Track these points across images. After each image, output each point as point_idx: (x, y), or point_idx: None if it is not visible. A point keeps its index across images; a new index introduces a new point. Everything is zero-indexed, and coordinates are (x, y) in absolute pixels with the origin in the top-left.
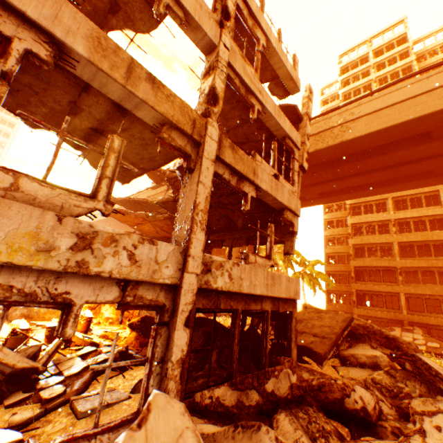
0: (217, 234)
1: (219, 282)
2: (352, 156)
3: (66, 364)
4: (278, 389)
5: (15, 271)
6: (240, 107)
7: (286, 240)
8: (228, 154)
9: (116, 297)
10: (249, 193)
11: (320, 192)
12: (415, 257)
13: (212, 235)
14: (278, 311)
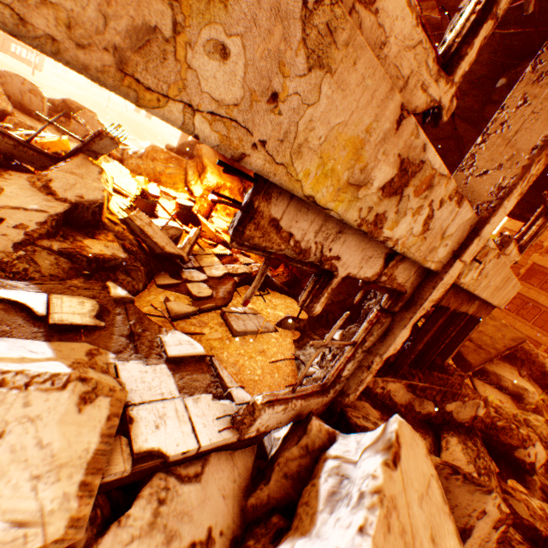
0: None
1: (468, 276)
2: None
3: (205, 261)
4: (457, 412)
5: (301, 210)
6: None
7: None
8: None
9: (374, 274)
10: None
11: None
12: None
13: None
14: (472, 315)
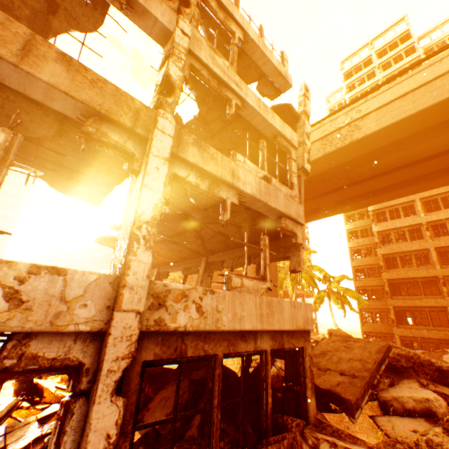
0: (216, 254)
1: (181, 318)
2: (366, 157)
3: (17, 433)
4: None
5: None
6: (218, 106)
7: (292, 255)
8: (191, 151)
9: None
10: (228, 199)
11: (336, 200)
12: None
13: (212, 256)
14: (283, 348)
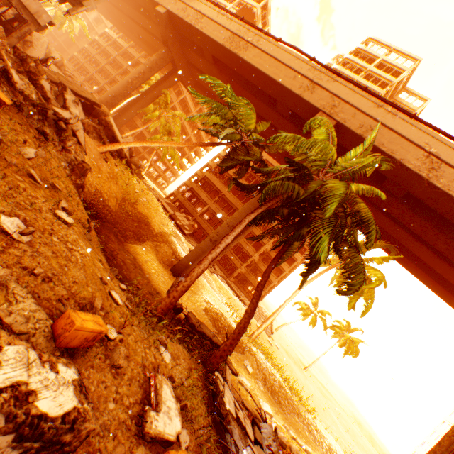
0: None
1: None
2: (245, 83)
3: None
4: None
5: None
6: None
7: (77, 7)
8: None
9: None
10: None
11: (223, 101)
12: (235, 196)
13: None
14: (12, 3)
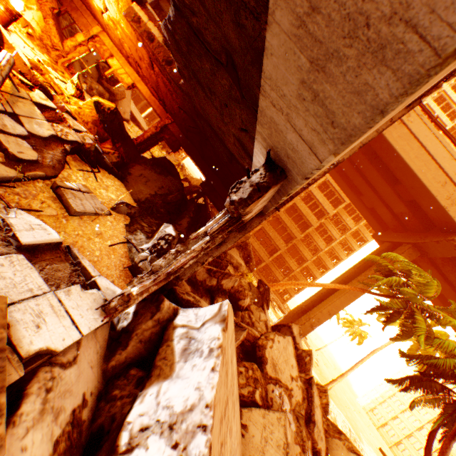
0: None
1: None
2: None
3: (21, 107)
4: (226, 284)
5: (274, 191)
6: None
7: None
8: None
9: (250, 216)
10: None
11: None
12: (290, 218)
13: None
14: None
